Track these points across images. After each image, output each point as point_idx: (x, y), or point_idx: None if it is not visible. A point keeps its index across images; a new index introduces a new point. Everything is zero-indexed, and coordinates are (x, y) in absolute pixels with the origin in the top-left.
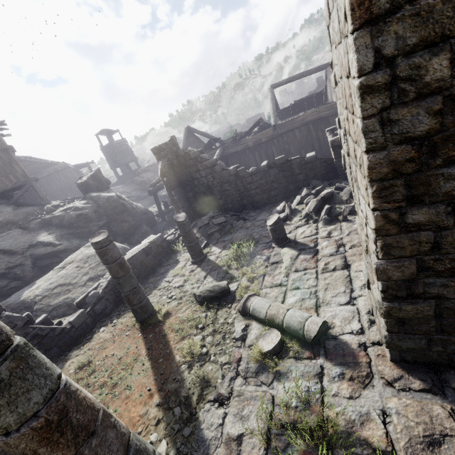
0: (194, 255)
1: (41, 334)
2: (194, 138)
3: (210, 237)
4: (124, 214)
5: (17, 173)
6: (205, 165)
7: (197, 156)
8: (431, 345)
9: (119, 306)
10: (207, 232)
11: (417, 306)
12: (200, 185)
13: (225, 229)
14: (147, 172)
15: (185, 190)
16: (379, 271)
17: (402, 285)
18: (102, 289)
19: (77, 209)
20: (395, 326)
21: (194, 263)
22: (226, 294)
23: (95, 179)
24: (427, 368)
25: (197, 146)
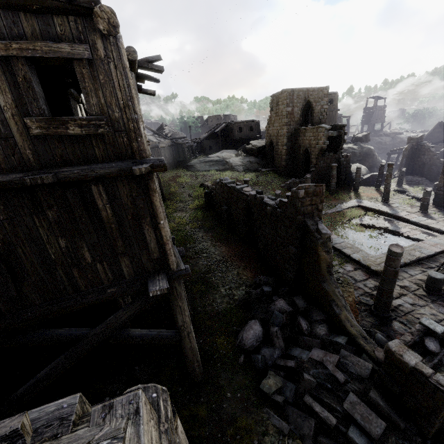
0: (398, 184)
1: (352, 179)
2: (440, 130)
3: (408, 183)
4: (370, 159)
5: (333, 122)
6: (429, 154)
7: (428, 148)
8: (439, 201)
9: (365, 185)
10: (408, 181)
11: (440, 192)
12: (420, 161)
13: (417, 183)
14: (387, 137)
15: (410, 161)
16: (437, 184)
17: (439, 188)
18: (364, 178)
19: (353, 149)
20: (435, 196)
21: (396, 186)
22: (404, 193)
23: (365, 137)
24: (437, 206)
25: (439, 135)
